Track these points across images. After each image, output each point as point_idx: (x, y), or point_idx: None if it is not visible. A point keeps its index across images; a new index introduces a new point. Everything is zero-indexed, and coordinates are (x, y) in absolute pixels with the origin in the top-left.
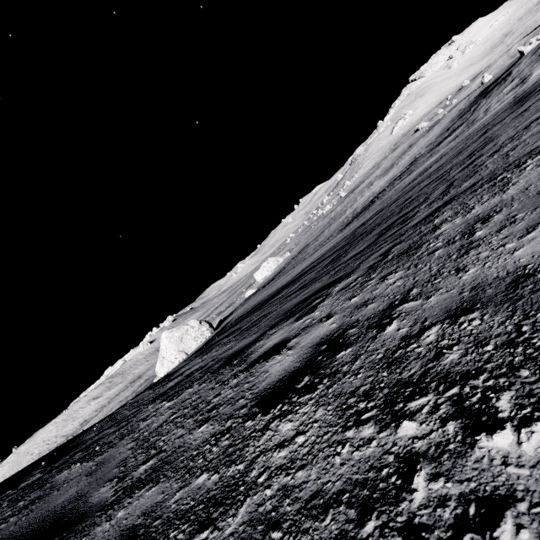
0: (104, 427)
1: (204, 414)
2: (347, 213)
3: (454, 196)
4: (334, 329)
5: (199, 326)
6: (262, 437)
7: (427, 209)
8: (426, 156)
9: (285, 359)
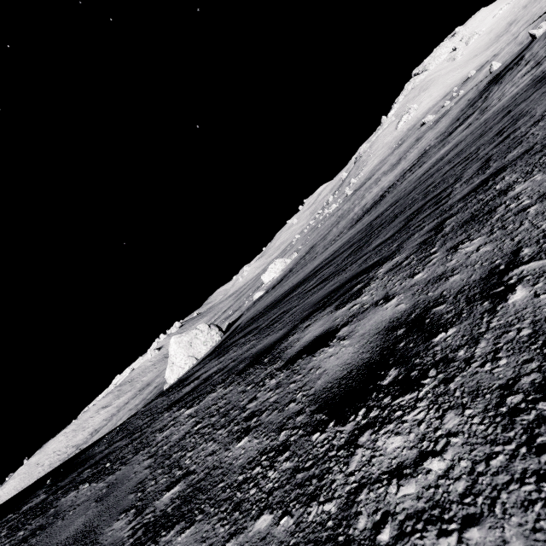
0: (114, 439)
1: (240, 424)
2: (355, 210)
3: (502, 166)
4: (406, 310)
5: (208, 330)
6: (352, 458)
7: (466, 186)
8: (437, 147)
9: (341, 350)
